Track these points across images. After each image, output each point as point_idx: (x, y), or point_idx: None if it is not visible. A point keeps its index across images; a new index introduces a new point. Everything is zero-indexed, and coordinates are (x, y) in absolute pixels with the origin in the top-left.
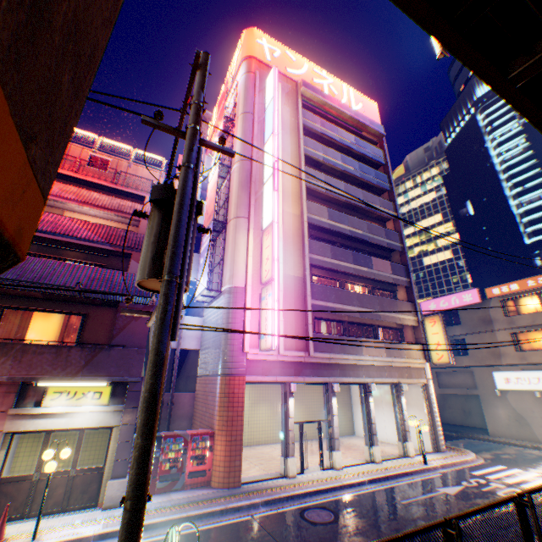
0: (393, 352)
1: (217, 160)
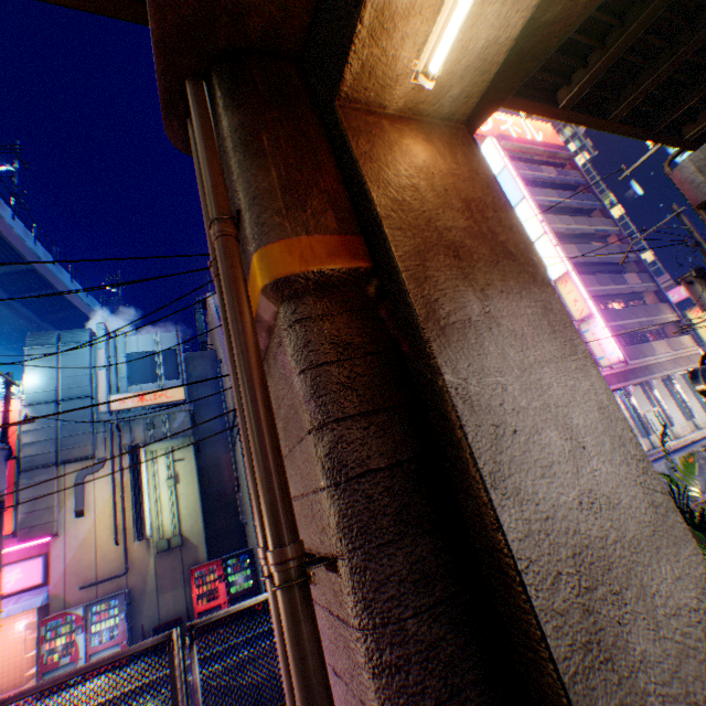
0: (673, 347)
1: None
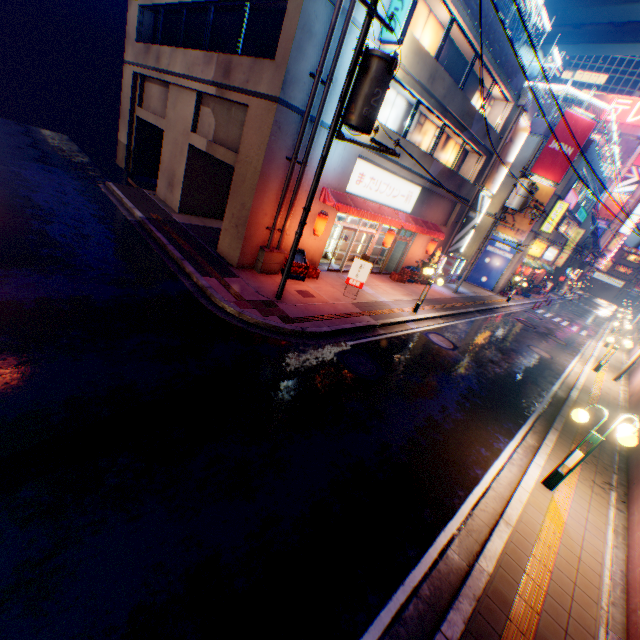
0: None
1: (627, 191)
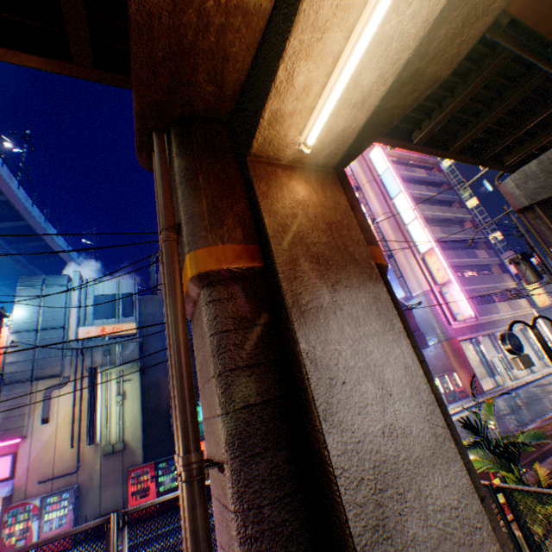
0: (513, 307)
1: None
